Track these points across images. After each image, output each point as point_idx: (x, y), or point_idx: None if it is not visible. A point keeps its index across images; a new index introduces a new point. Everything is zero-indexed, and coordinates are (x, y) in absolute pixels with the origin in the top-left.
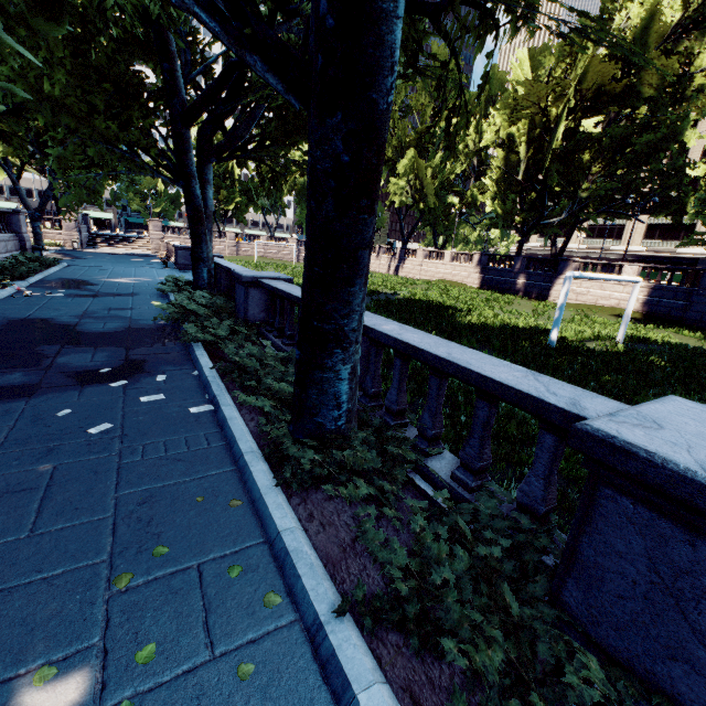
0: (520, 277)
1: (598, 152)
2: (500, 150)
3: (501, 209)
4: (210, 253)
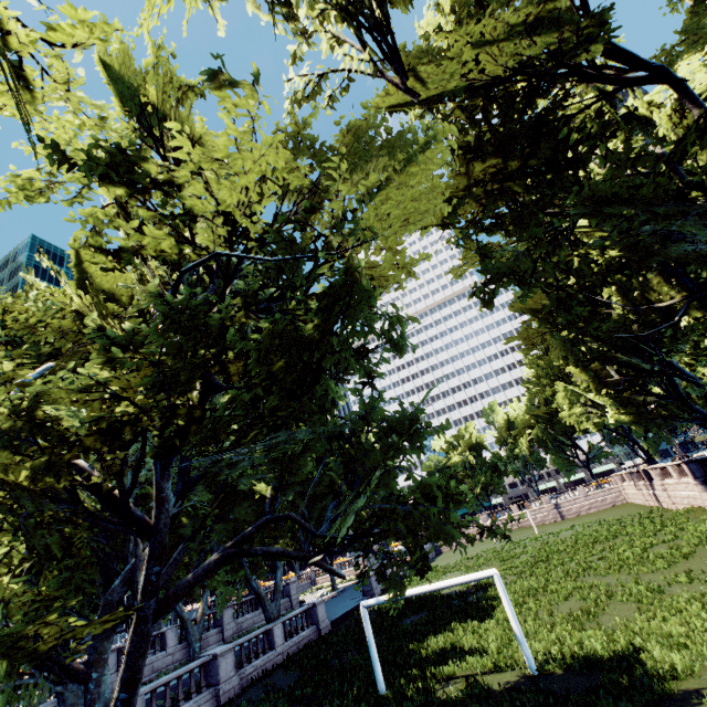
0: None
1: None
2: (571, 368)
3: (625, 415)
4: (272, 615)
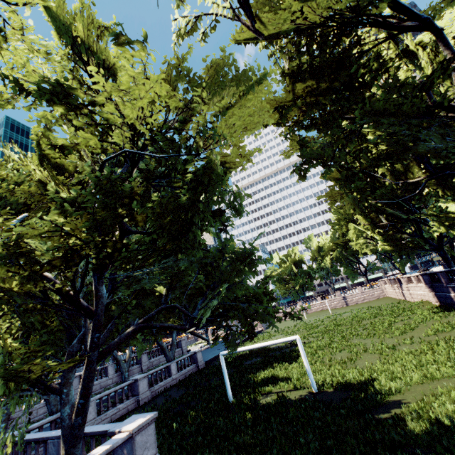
0: (449, 290)
1: None
2: (358, 216)
3: (388, 246)
4: (170, 358)
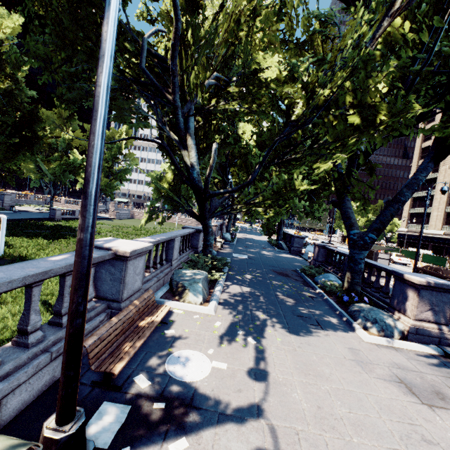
0: None
1: (261, 149)
2: None
3: None
4: None
